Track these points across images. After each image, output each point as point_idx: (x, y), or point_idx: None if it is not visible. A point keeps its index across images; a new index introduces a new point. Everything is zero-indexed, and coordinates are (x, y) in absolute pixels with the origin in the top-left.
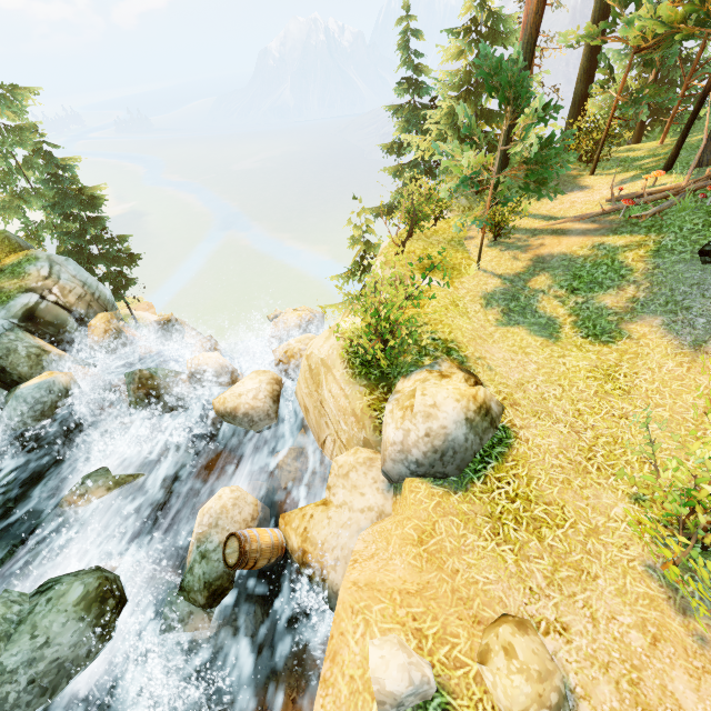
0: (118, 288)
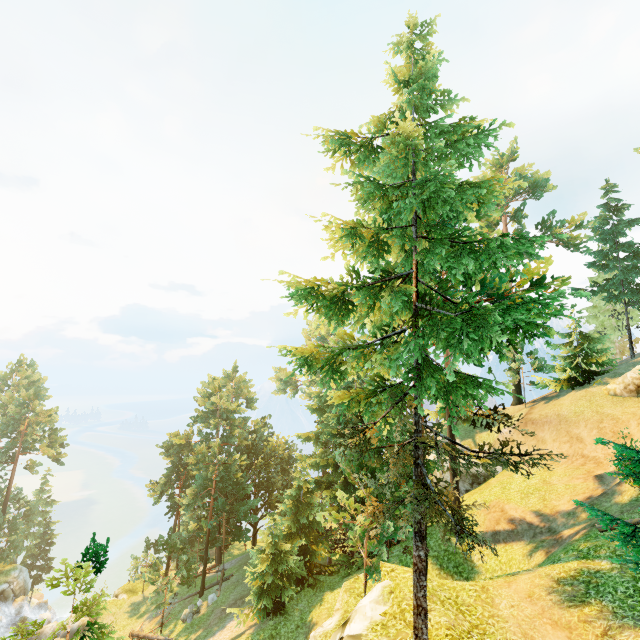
0: (35, 583)
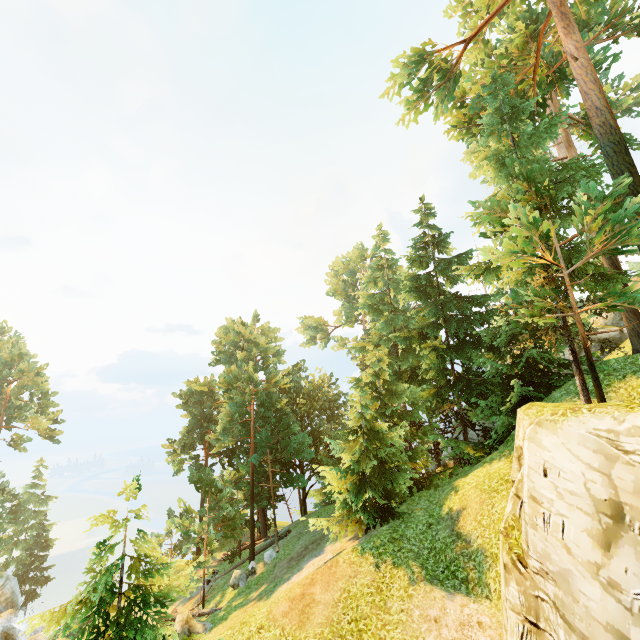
0: (27, 600)
